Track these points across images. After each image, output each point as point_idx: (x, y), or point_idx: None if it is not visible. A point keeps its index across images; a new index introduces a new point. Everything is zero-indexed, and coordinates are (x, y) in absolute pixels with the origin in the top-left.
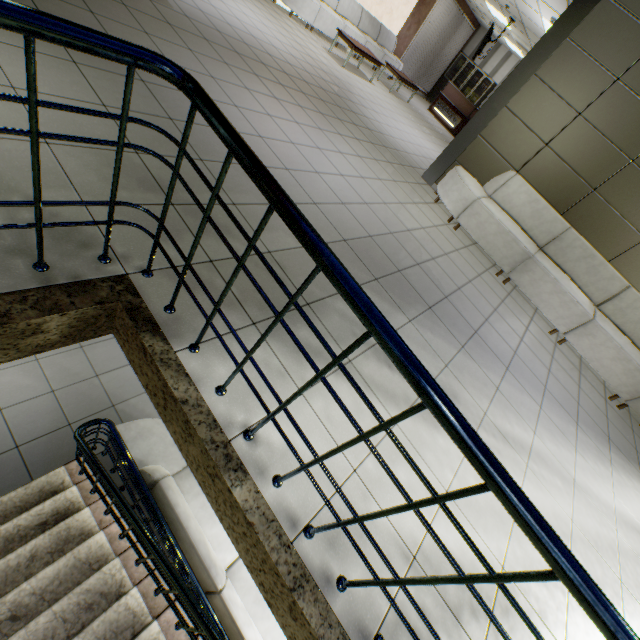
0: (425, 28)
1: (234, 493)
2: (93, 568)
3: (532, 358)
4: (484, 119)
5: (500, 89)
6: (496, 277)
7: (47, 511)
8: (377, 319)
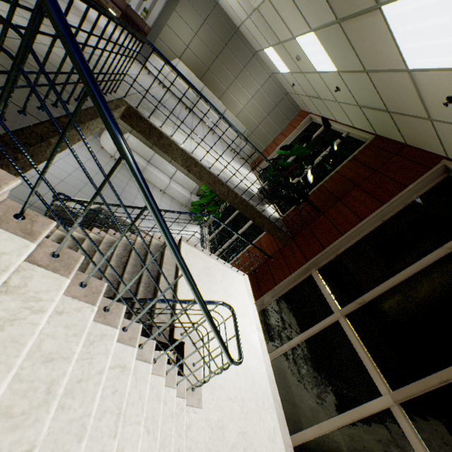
0: None
1: (178, 145)
2: (98, 242)
3: (208, 137)
4: (159, 29)
5: (162, 14)
6: (186, 110)
7: (55, 239)
8: (202, 95)
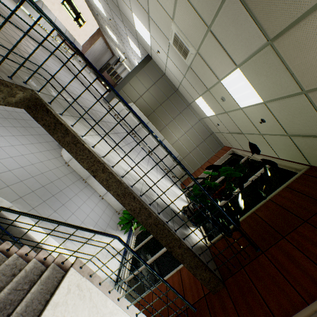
0: (94, 47)
1: (85, 145)
2: None
3: (144, 155)
4: (123, 85)
5: (126, 77)
6: (132, 135)
7: None
8: (122, 97)
